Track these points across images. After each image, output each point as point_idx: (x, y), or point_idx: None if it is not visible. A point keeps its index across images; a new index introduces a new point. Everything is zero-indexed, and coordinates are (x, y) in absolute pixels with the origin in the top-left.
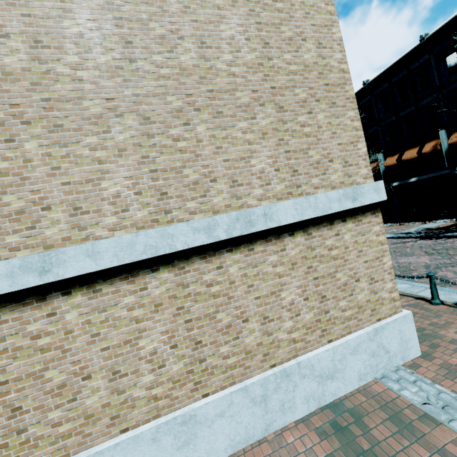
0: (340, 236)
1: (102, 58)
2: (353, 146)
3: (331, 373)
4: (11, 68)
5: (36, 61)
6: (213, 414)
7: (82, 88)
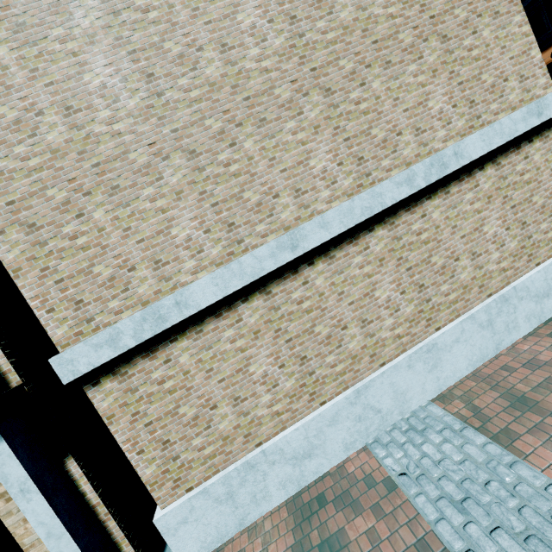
0: (530, 159)
1: (276, 42)
2: (525, 55)
3: (546, 291)
4: (213, 79)
5: (228, 65)
6: (450, 341)
7: (270, 78)
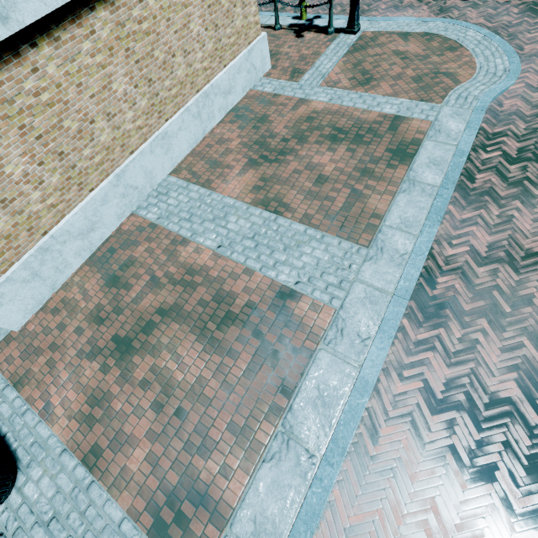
0: None
1: None
2: None
3: (229, 89)
4: None
5: None
6: (176, 130)
7: None
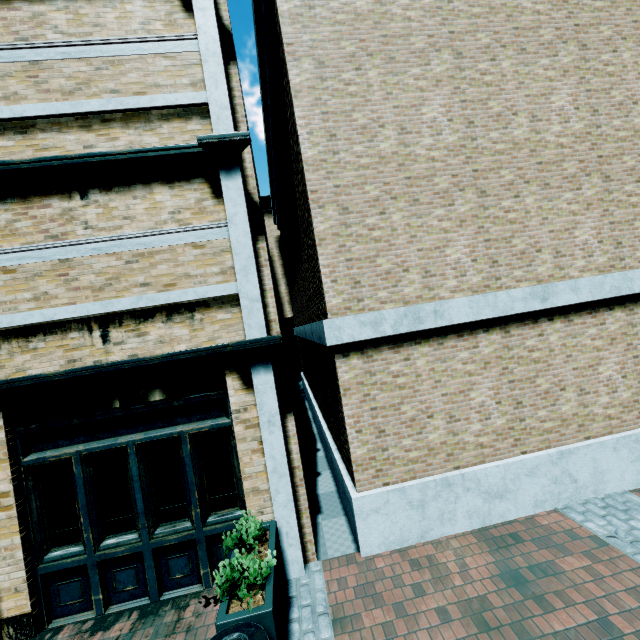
0: None
1: (576, 126)
2: None
3: None
4: (517, 139)
5: (532, 133)
6: None
7: (562, 153)
